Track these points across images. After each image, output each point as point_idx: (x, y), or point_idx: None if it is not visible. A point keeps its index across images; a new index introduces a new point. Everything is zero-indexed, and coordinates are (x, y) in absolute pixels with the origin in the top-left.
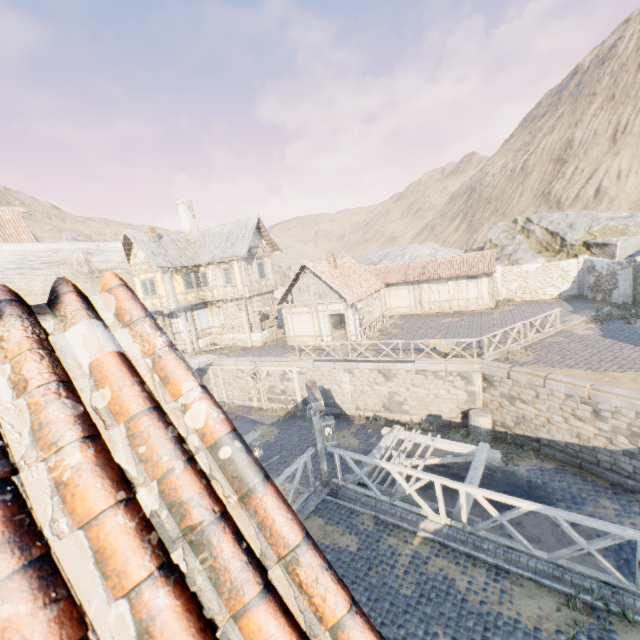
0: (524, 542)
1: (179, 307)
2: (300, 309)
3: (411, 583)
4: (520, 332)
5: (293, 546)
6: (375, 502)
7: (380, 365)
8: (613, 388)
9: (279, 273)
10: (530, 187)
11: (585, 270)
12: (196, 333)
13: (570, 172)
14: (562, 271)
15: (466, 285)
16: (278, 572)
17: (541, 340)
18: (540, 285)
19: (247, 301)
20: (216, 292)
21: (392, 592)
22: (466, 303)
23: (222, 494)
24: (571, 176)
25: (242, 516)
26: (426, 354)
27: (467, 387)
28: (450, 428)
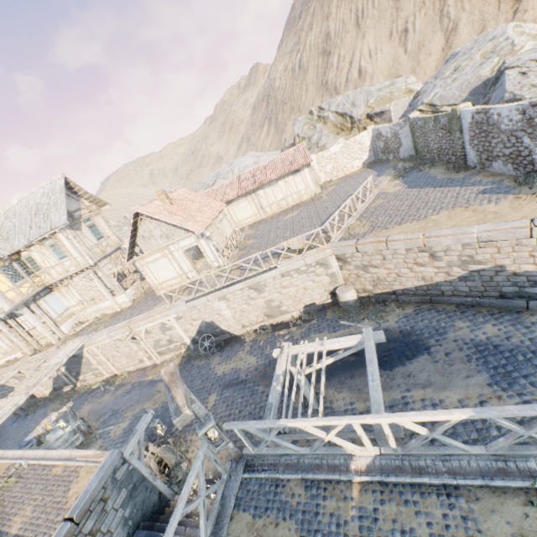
0: (460, 446)
1: (15, 305)
2: (153, 256)
3: None
4: (351, 207)
5: None
6: (296, 458)
7: (248, 282)
8: (440, 231)
9: (126, 224)
10: (311, 82)
11: (375, 138)
12: (53, 321)
13: (336, 61)
14: (359, 144)
15: (293, 180)
16: None
17: (367, 208)
18: (347, 161)
19: (94, 268)
20: (54, 272)
21: None
22: (298, 196)
23: None
24: (338, 64)
25: None
26: (284, 255)
27: (327, 271)
28: (325, 310)
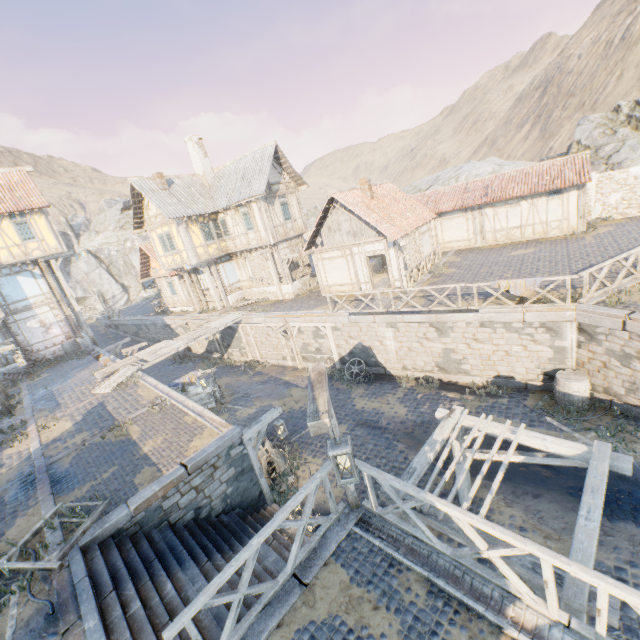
0: None
1: (200, 262)
2: (332, 253)
3: None
4: (638, 261)
5: None
6: (428, 550)
7: (431, 317)
8: None
9: (315, 215)
10: (634, 63)
11: None
12: (224, 289)
13: None
14: None
15: (545, 204)
16: None
17: None
18: None
19: (273, 249)
20: (238, 241)
21: None
22: (544, 228)
23: None
24: None
25: None
26: (493, 300)
27: (553, 342)
28: (526, 393)
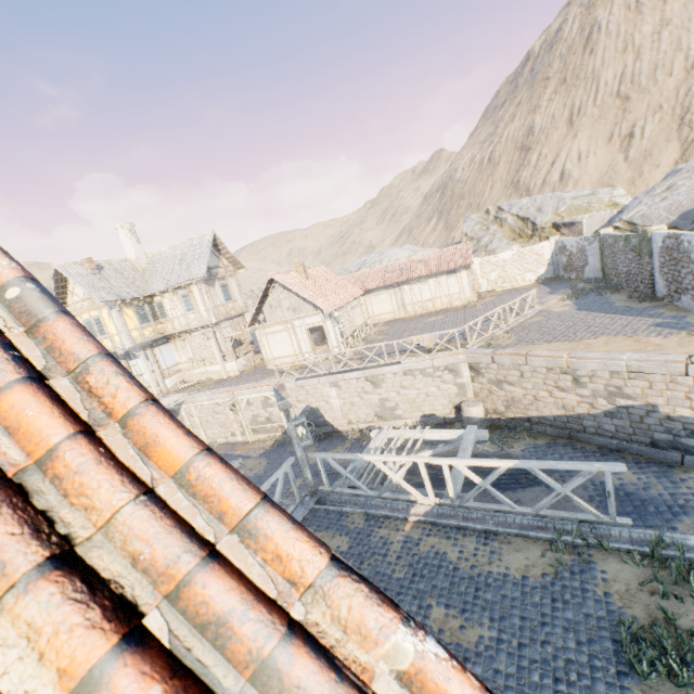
0: (509, 502)
1: (135, 345)
2: (275, 328)
3: (404, 566)
4: (500, 317)
5: (84, 359)
6: (365, 500)
7: (366, 372)
8: (587, 353)
9: (252, 298)
10: (499, 178)
11: (557, 251)
12: (161, 372)
13: (535, 159)
14: (537, 255)
15: (446, 281)
16: (64, 382)
17: (522, 322)
18: (518, 272)
19: (215, 328)
20: (177, 323)
21: (385, 579)
22: (449, 300)
23: (3, 325)
24: (536, 162)
25: (27, 342)
26: (412, 354)
27: (456, 380)
28: (445, 425)
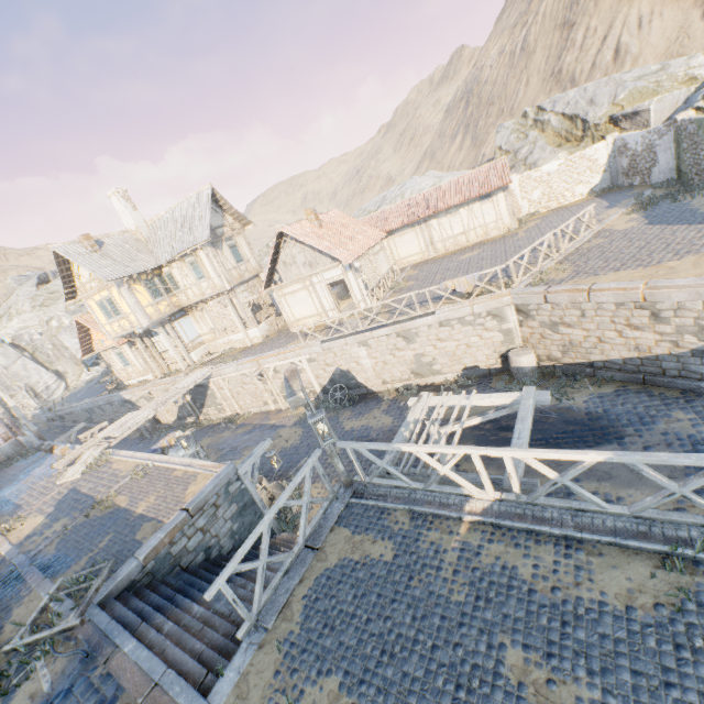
0: (596, 500)
1: (153, 322)
2: (293, 287)
3: (463, 585)
4: (551, 245)
5: None
6: (408, 493)
7: (397, 327)
8: (672, 280)
9: (268, 254)
10: (536, 70)
11: (616, 152)
12: (185, 347)
13: (581, 36)
14: (589, 161)
15: (480, 208)
16: None
17: (577, 249)
18: (566, 186)
19: (230, 294)
20: (191, 293)
21: (441, 602)
22: (484, 230)
23: None
24: (583, 41)
25: None
26: (447, 301)
27: (501, 326)
28: (491, 377)
